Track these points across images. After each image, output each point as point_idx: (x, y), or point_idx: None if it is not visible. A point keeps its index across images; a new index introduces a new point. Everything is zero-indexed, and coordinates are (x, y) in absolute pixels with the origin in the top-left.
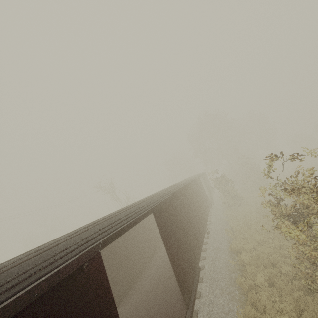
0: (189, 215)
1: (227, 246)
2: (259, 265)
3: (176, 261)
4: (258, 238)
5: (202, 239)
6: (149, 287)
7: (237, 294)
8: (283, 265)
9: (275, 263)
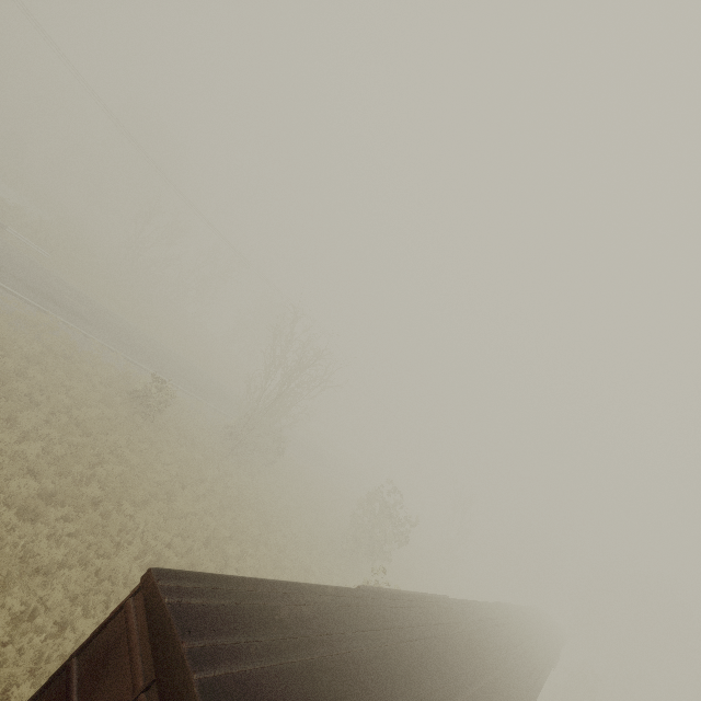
0: None
1: None
2: None
3: None
4: None
5: None
6: None
7: None
8: None
9: None
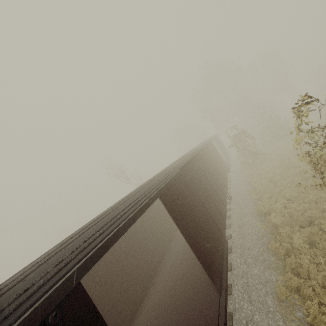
0: (205, 186)
1: (253, 209)
2: (294, 225)
3: (199, 244)
4: (287, 195)
5: (225, 208)
6: (175, 270)
7: (273, 261)
8: (323, 220)
9: (312, 220)
